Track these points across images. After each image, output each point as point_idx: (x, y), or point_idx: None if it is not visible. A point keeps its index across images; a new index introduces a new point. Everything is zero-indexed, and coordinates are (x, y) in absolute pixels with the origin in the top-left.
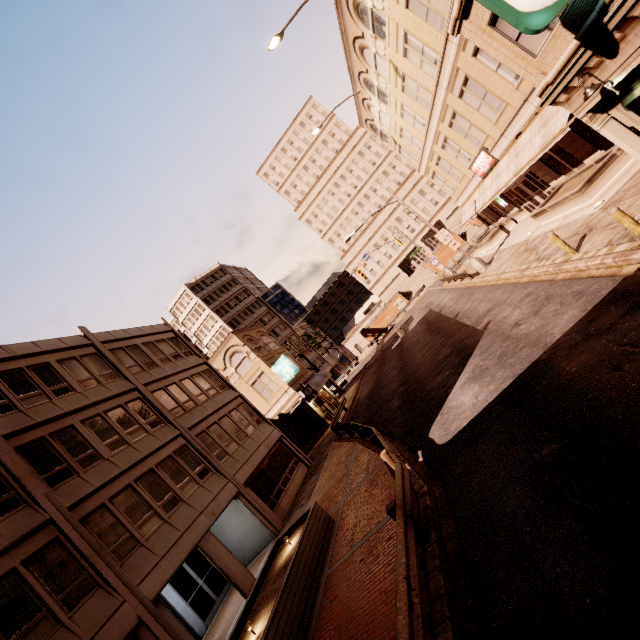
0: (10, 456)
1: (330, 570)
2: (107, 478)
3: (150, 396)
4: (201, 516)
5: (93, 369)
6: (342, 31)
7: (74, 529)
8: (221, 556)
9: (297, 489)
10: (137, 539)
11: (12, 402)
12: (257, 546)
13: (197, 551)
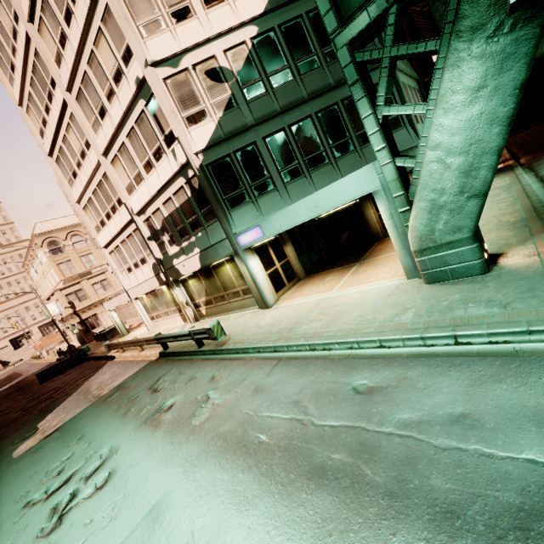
0: None
1: None
2: None
3: None
4: None
5: None
6: (28, 250)
7: None
8: None
9: None
10: None
11: None
12: None
13: None
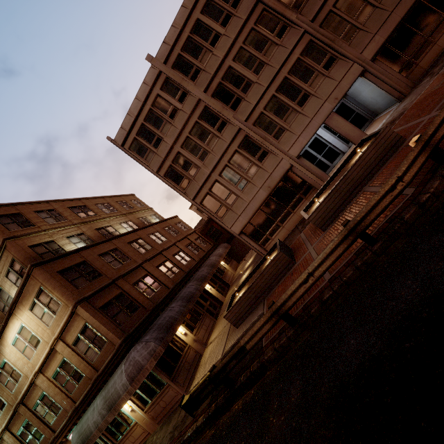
0: (211, 102)
1: (366, 189)
2: (258, 97)
3: (271, 2)
4: (325, 104)
5: (223, 2)
6: None
7: (251, 131)
8: (341, 127)
9: None
10: (284, 128)
11: (197, 66)
12: (387, 103)
13: (343, 105)
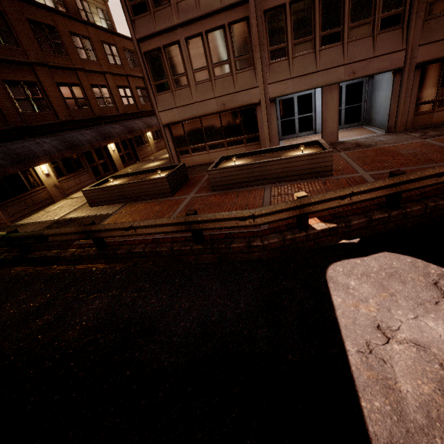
0: None
1: (267, 188)
2: None
3: None
4: (341, 68)
5: None
6: None
7: (256, 18)
8: (329, 108)
9: None
10: (288, 52)
11: None
12: (382, 123)
13: (360, 85)
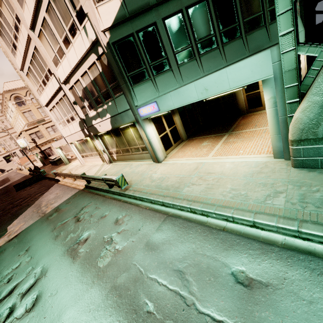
0: None
1: None
2: None
3: None
4: None
5: None
6: (2, 102)
7: None
8: None
9: None
10: None
11: None
12: None
13: None
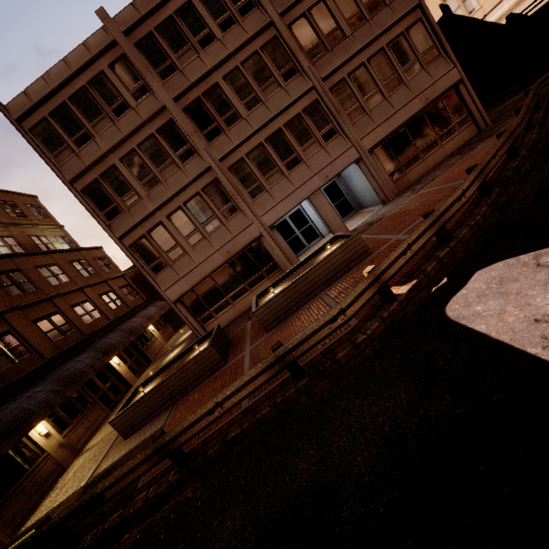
0: (180, 117)
1: (323, 295)
2: (243, 138)
3: (285, 34)
4: (314, 177)
5: None
6: None
7: (223, 175)
8: (324, 210)
9: (441, 159)
10: (264, 187)
11: (173, 62)
12: (373, 201)
13: (334, 185)
